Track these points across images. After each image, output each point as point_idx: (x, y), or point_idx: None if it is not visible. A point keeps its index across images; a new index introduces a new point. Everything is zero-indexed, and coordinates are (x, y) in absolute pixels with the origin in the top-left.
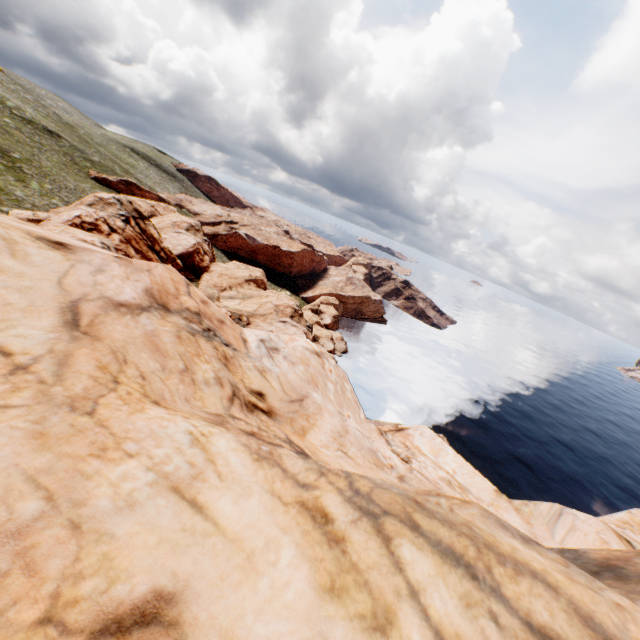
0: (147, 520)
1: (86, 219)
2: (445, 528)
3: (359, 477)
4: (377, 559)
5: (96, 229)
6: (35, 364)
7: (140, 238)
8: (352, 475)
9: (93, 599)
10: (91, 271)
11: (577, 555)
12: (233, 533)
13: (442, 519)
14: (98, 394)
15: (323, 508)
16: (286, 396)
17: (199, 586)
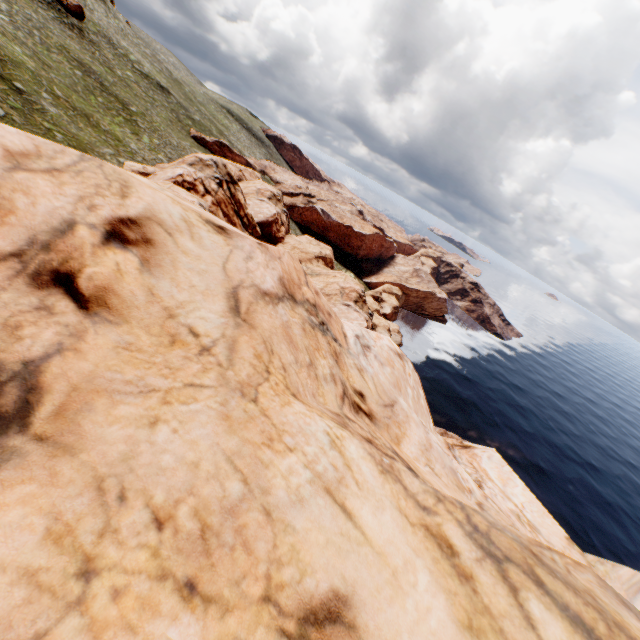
0: (314, 518)
1: (187, 178)
2: (570, 592)
3: (472, 511)
4: (507, 608)
5: (193, 189)
6: (214, 347)
7: (229, 202)
8: (465, 507)
9: (293, 587)
10: (244, 257)
11: None
12: (378, 546)
13: (564, 581)
14: (257, 382)
15: (447, 538)
16: (380, 399)
17: (363, 594)
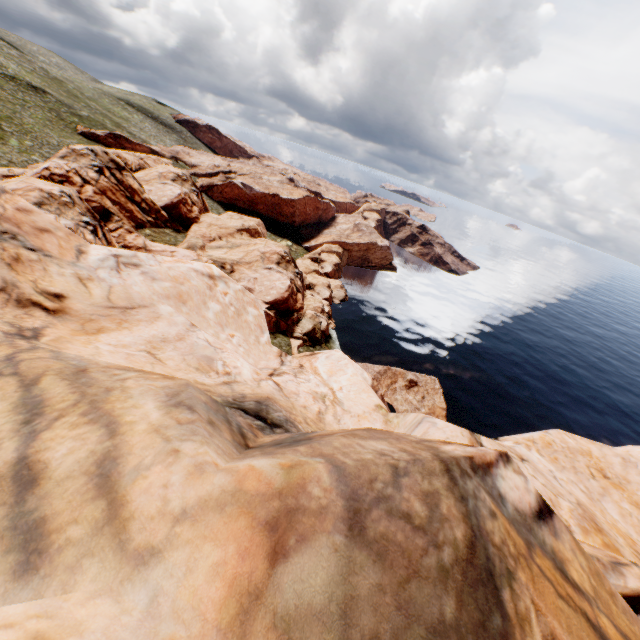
0: None
1: (55, 171)
2: (67, 387)
3: (46, 351)
4: None
5: (68, 181)
6: None
7: (117, 189)
8: (39, 349)
9: None
10: None
11: (302, 435)
12: None
13: (82, 382)
14: None
15: None
16: (107, 303)
17: None
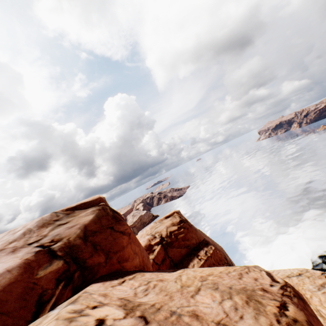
0: None
1: None
2: None
3: None
4: None
5: None
6: None
7: None
8: None
9: None
10: None
11: None
12: None
13: None
14: None
15: None
16: None
17: None
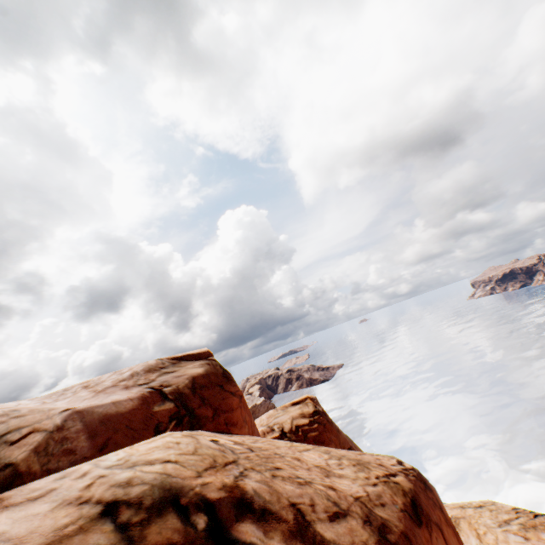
0: None
1: None
2: None
3: None
4: None
5: None
6: None
7: None
8: None
9: None
10: None
11: None
12: None
13: None
14: None
15: None
16: None
17: None
